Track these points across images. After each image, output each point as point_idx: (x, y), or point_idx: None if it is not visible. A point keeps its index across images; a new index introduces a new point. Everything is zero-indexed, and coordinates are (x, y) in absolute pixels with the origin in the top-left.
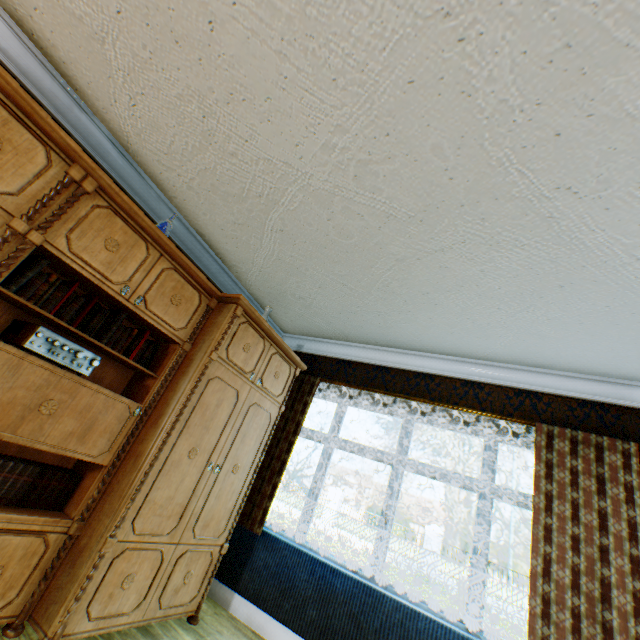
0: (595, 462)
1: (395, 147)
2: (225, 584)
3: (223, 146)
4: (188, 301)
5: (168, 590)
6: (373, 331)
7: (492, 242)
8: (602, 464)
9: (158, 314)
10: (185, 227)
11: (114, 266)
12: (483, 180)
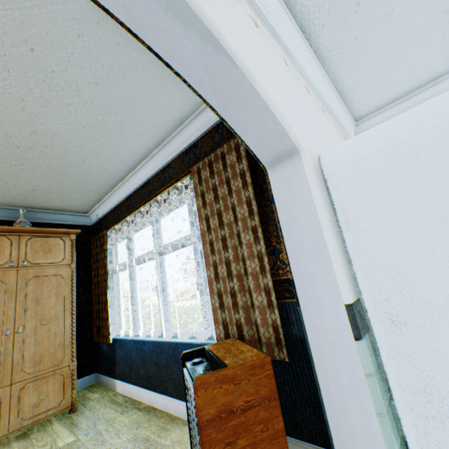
0: (224, 170)
1: None
2: (112, 377)
3: None
4: None
5: (26, 409)
6: (95, 178)
7: None
8: (227, 169)
9: None
10: None
11: None
12: None
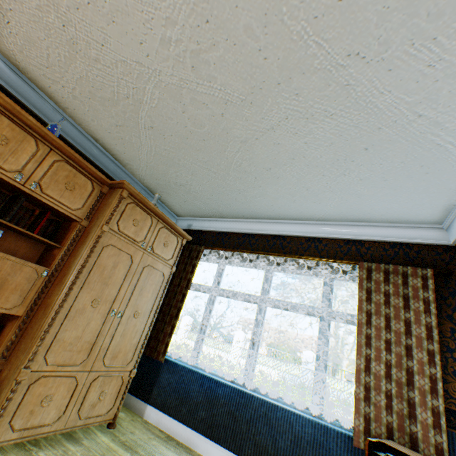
0: (402, 286)
1: (216, 33)
2: (140, 399)
3: (87, 53)
4: (82, 187)
5: (86, 405)
6: (239, 207)
7: (308, 115)
8: (407, 287)
9: (54, 197)
10: (81, 134)
11: (5, 157)
12: (290, 56)
